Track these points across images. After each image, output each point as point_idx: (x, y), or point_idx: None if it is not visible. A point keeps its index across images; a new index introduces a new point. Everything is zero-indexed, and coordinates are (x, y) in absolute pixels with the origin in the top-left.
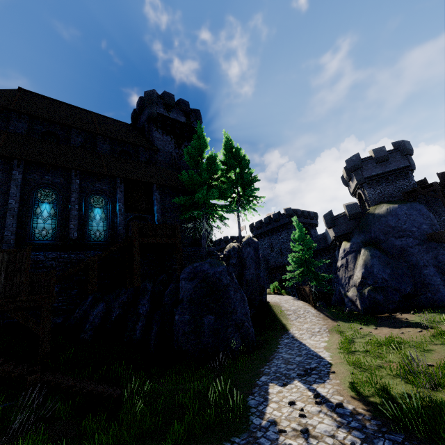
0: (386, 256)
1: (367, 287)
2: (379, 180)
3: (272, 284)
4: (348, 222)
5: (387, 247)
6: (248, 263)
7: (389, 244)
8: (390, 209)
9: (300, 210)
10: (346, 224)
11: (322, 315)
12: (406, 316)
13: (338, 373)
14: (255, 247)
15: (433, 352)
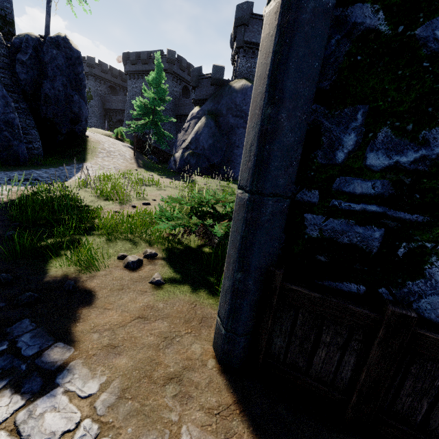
0: (216, 129)
1: (189, 151)
2: (255, 52)
3: (117, 129)
4: (209, 86)
5: (223, 122)
6: (51, 73)
7: (225, 120)
8: (244, 86)
9: (186, 61)
10: (207, 88)
11: (133, 161)
12: (196, 177)
13: (54, 185)
14: (70, 56)
15: (162, 190)
